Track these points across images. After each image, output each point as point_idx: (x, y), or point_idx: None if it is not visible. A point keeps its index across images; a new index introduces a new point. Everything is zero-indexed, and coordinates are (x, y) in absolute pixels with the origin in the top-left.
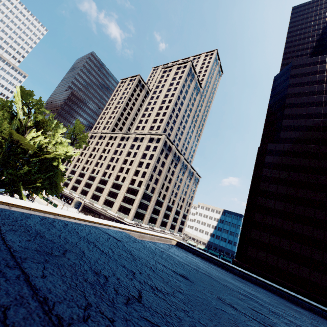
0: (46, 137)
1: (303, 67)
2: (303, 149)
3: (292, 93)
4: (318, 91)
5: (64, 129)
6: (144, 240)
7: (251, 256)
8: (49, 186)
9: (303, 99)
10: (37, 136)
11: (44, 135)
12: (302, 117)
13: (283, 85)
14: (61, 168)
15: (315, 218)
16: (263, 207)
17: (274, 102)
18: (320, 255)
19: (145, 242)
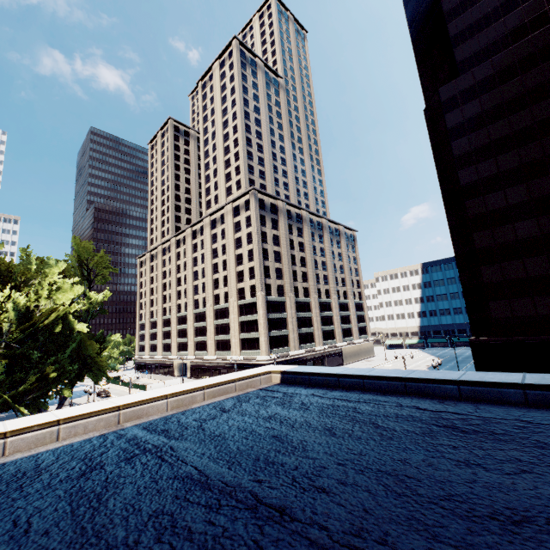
0: (28, 291)
1: None
2: (519, 55)
3: None
4: None
5: (60, 263)
6: (119, 431)
7: (502, 317)
8: (87, 368)
9: None
10: (10, 297)
11: (23, 291)
12: None
13: None
14: (83, 331)
15: None
16: (485, 214)
17: (414, 6)
18: None
19: (109, 439)
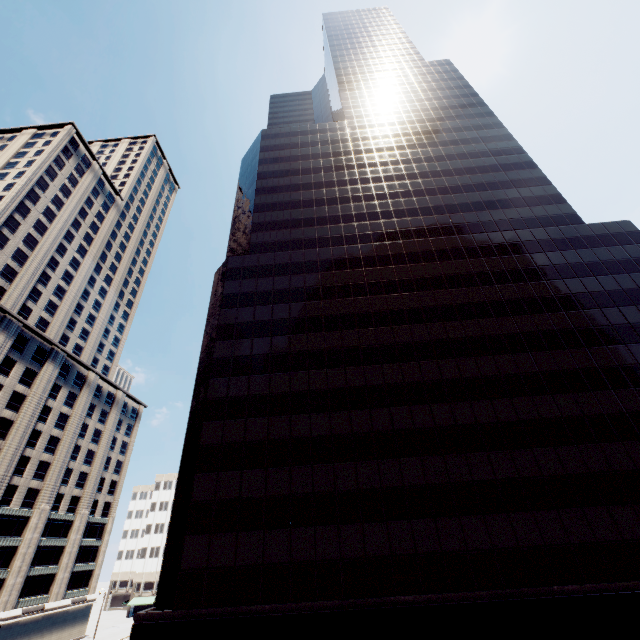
0: None
1: (278, 137)
2: (293, 259)
3: (266, 172)
4: (303, 169)
5: None
6: None
7: (194, 567)
8: None
9: (284, 180)
10: None
11: None
12: (285, 207)
13: (252, 164)
14: None
15: (330, 390)
16: (224, 400)
17: (242, 193)
18: (351, 475)
19: None
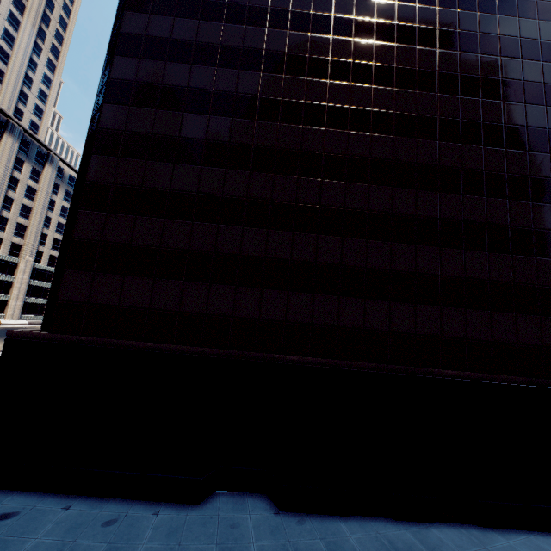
0: None
1: None
2: None
3: None
4: None
5: None
6: None
7: (73, 300)
8: None
9: None
10: None
11: None
12: None
13: None
14: None
15: (256, 147)
16: (120, 133)
17: None
18: (260, 243)
19: None
